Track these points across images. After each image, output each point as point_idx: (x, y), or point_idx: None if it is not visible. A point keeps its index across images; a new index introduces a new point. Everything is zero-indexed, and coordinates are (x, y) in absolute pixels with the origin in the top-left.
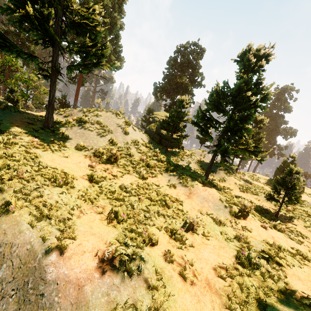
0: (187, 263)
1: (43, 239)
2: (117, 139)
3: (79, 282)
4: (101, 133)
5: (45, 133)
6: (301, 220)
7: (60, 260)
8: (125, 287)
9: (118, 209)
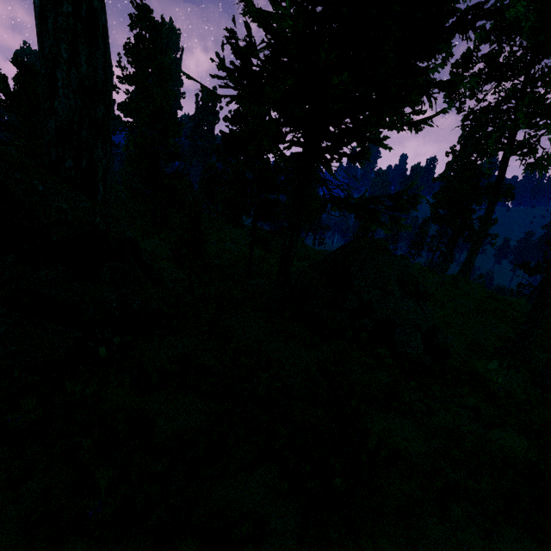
0: None
1: None
2: None
3: None
4: None
5: None
6: None
7: None
8: None
9: None
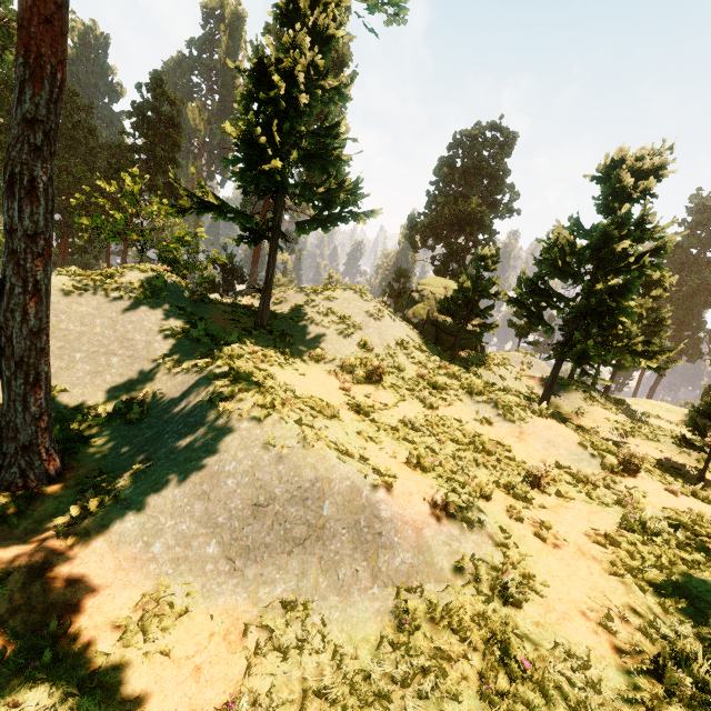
0: (542, 525)
1: (362, 474)
2: (371, 340)
3: (417, 524)
4: (343, 330)
5: (261, 336)
6: None
7: (390, 499)
8: (466, 540)
9: (420, 451)
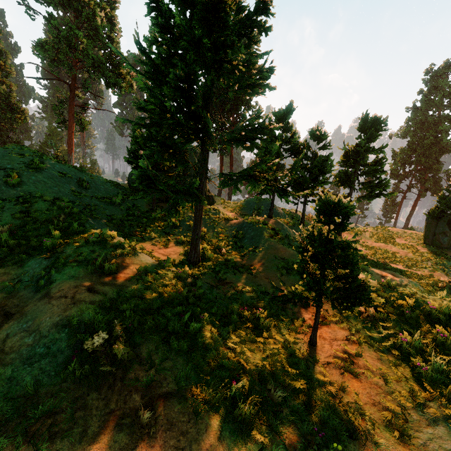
0: None
1: None
2: None
3: None
4: None
5: None
6: (387, 352)
7: None
8: None
9: None
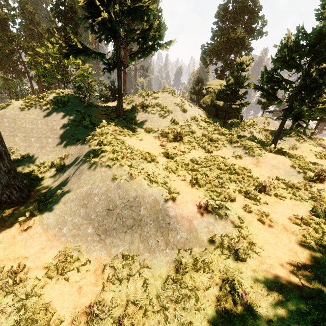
0: (264, 214)
1: (160, 193)
2: (177, 118)
3: (189, 218)
4: (162, 114)
5: (120, 122)
6: None
7: (174, 205)
8: (218, 224)
9: (197, 177)
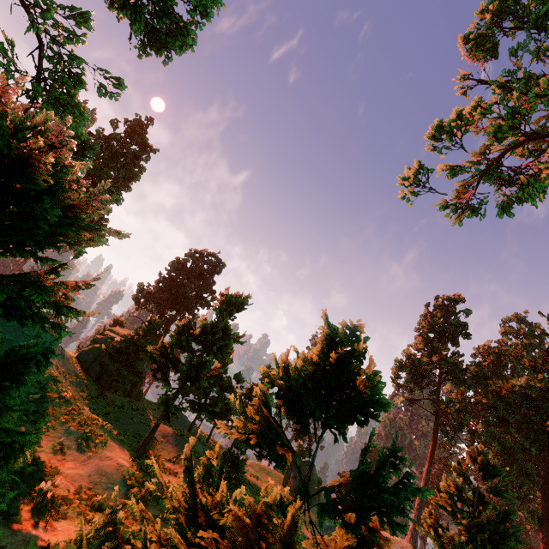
0: None
1: None
2: None
3: None
4: None
5: None
6: None
7: None
8: None
9: None
